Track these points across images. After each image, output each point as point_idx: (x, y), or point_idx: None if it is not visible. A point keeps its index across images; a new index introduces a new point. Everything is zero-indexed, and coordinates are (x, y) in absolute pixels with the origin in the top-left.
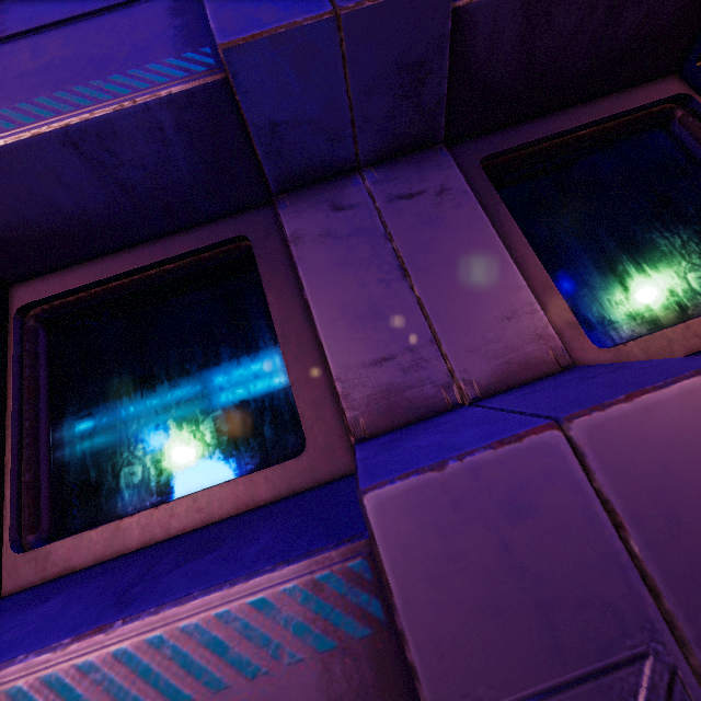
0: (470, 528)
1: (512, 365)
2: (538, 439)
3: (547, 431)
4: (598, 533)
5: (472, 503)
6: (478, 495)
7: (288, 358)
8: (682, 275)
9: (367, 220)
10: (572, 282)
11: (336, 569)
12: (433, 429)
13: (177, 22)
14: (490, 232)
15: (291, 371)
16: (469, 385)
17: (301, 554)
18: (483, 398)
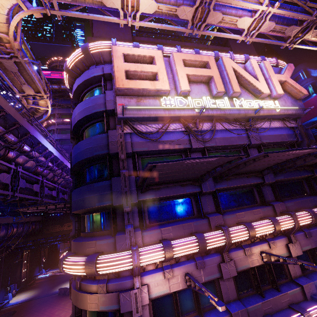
0: (235, 315)
1: (234, 299)
2: (238, 311)
3: (238, 311)
4: (239, 316)
5: (236, 314)
6: (236, 314)
7: (219, 294)
8: (245, 287)
9: (226, 283)
10: (238, 286)
11: (229, 316)
12: (231, 306)
13: (218, 268)
14: (234, 286)
15: (219, 296)
16: (232, 300)
17: (228, 315)
18: (232, 301)
